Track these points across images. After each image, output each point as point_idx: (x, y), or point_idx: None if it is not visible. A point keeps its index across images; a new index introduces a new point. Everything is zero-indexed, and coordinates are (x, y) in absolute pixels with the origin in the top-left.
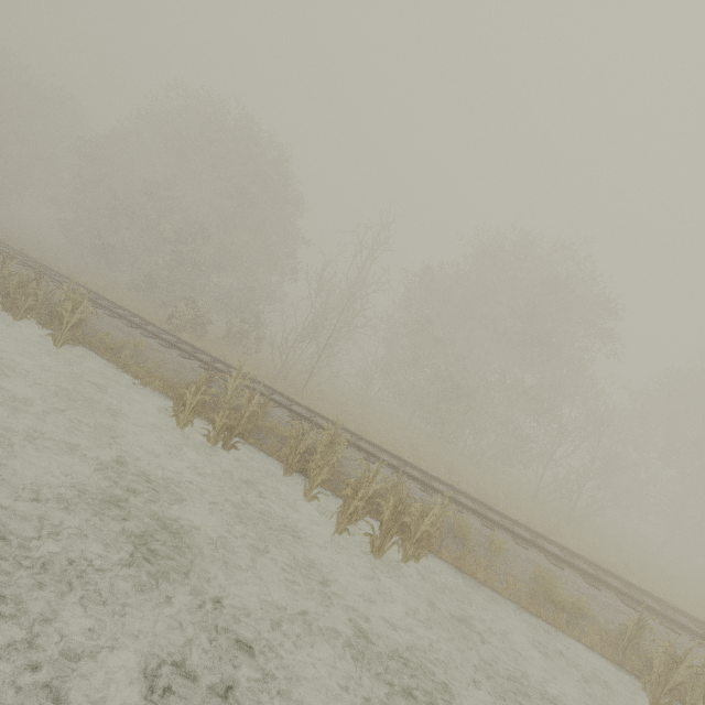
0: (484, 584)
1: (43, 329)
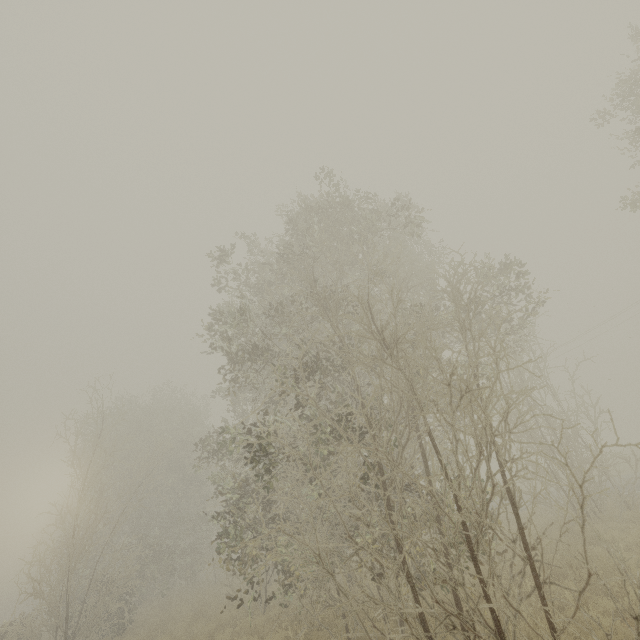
0: None
1: None
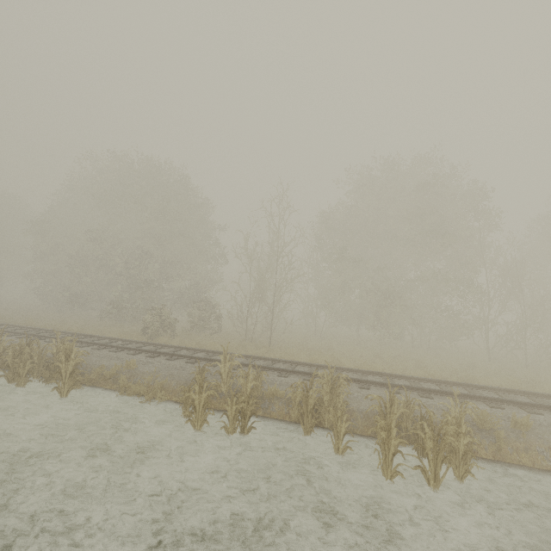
0: (534, 468)
1: (46, 385)
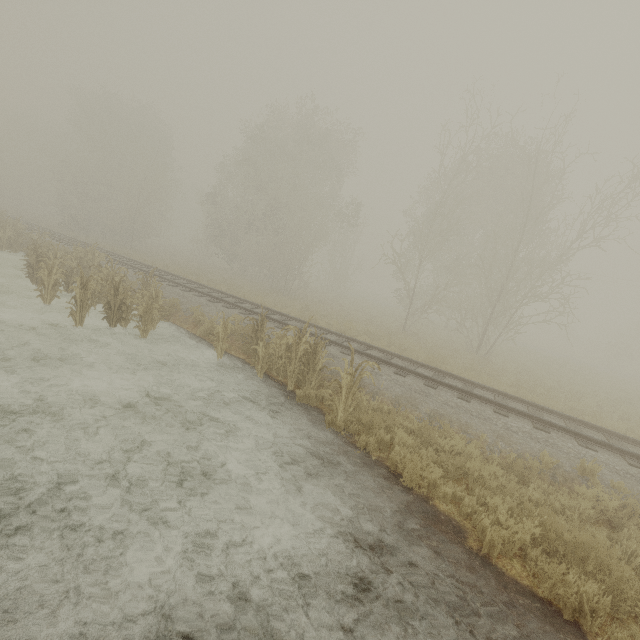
0: None
1: None
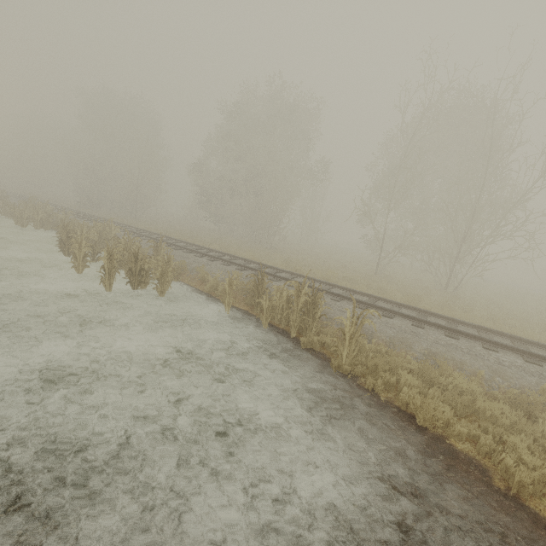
0: None
1: None
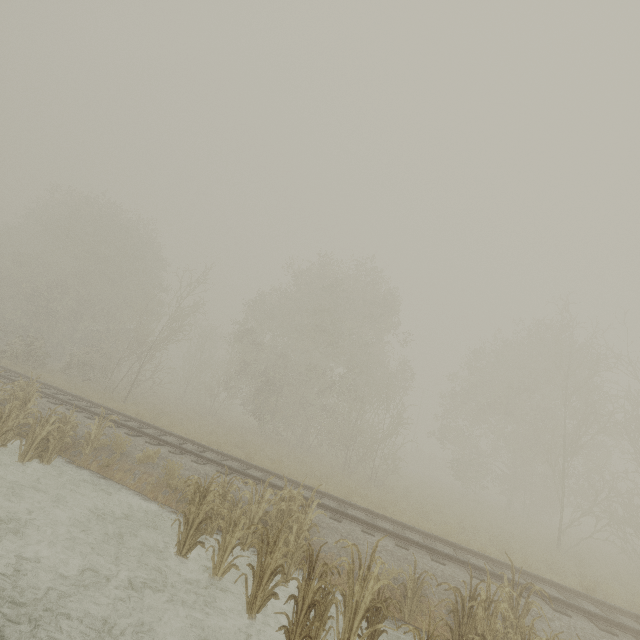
0: (117, 482)
1: None
